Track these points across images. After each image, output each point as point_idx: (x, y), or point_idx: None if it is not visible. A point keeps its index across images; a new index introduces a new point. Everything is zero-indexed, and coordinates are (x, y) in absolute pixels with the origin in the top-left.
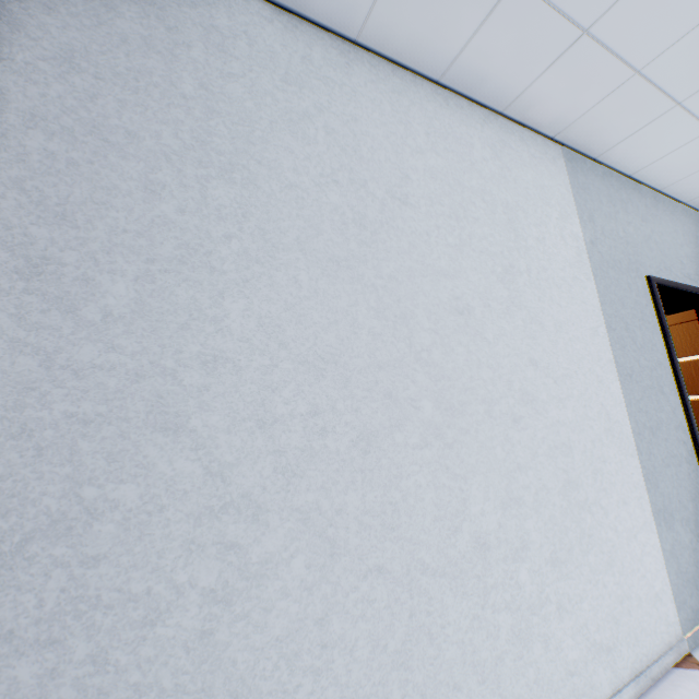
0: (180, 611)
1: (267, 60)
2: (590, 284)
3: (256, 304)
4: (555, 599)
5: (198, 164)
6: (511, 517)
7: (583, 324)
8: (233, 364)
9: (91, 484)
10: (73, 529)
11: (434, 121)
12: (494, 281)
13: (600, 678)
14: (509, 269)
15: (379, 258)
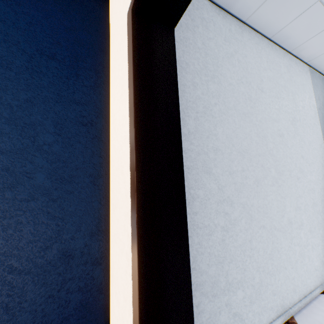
0: (216, 232)
1: (219, 31)
2: (319, 126)
3: (224, 129)
4: (311, 244)
5: (205, 75)
6: (297, 213)
7: (317, 143)
8: (221, 151)
9: (192, 189)
10: (189, 203)
11: (268, 56)
12: (289, 124)
13: (323, 273)
14: (294, 119)
15: (256, 113)
